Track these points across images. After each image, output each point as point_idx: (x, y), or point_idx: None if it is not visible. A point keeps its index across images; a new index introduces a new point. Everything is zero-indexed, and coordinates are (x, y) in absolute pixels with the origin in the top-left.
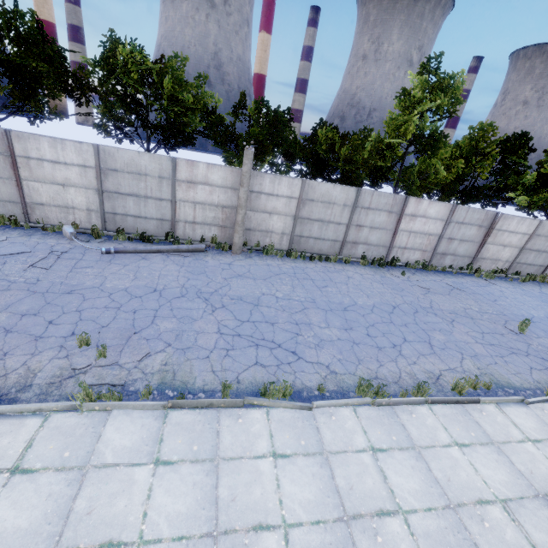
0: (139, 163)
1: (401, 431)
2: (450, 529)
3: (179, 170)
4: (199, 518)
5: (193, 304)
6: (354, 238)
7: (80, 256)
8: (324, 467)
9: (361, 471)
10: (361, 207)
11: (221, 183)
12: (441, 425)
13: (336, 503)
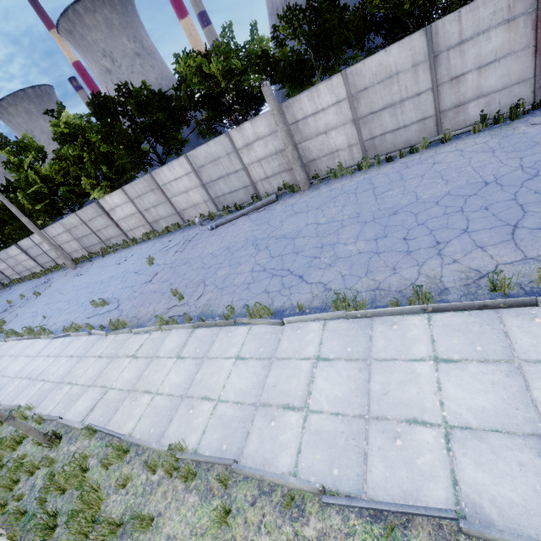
0: (211, 153)
1: (362, 343)
2: (346, 434)
3: (235, 141)
4: (181, 387)
5: (245, 252)
6: (453, 100)
7: (200, 237)
8: (265, 369)
9: (293, 374)
10: (446, 50)
11: (268, 131)
12: (429, 337)
13: (257, 394)
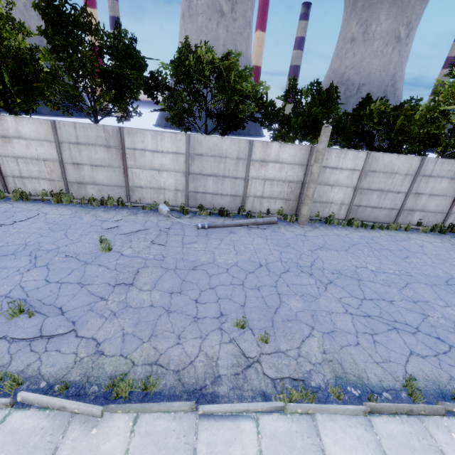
0: (221, 148)
1: None
2: None
3: (254, 151)
4: None
5: (302, 279)
6: (411, 206)
7: (182, 232)
8: None
9: None
10: (422, 175)
11: (290, 160)
12: None
13: None
